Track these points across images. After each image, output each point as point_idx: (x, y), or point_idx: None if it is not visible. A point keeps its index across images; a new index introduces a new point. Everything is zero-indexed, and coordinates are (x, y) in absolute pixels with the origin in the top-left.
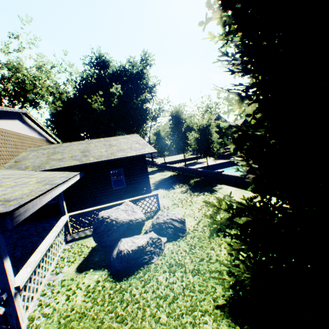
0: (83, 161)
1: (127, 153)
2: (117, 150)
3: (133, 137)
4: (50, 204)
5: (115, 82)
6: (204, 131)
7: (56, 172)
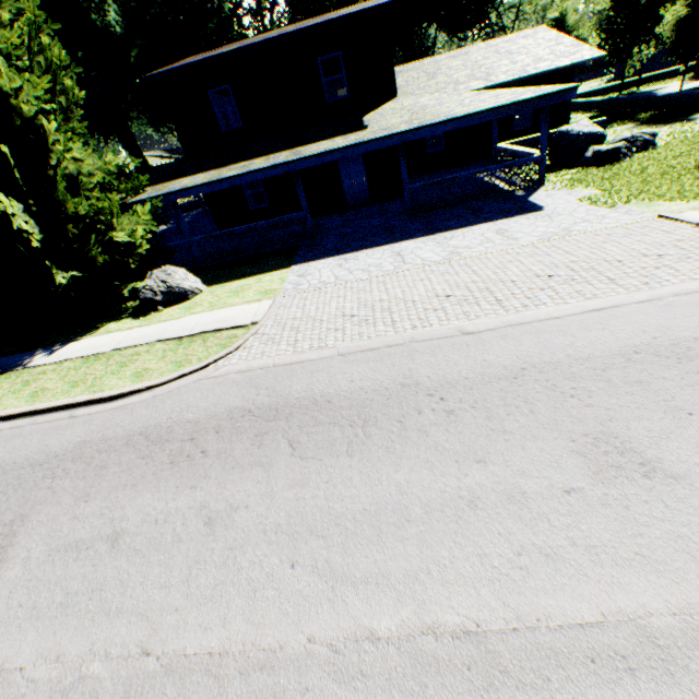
0: (492, 81)
1: (552, 63)
2: (531, 61)
3: (541, 34)
4: (435, 153)
5: None
6: None
7: None
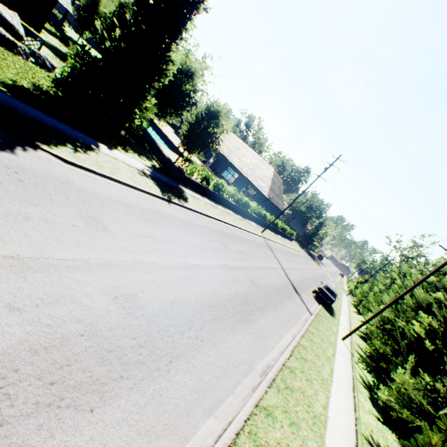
0: None
1: None
2: None
3: None
4: None
5: None
6: None
7: None
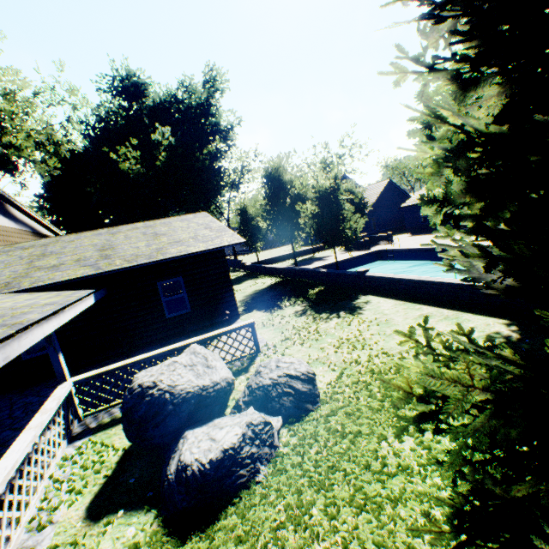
0: (101, 267)
1: (188, 247)
2: (170, 242)
3: (199, 218)
4: (40, 357)
5: (161, 123)
6: (329, 201)
7: (43, 294)
